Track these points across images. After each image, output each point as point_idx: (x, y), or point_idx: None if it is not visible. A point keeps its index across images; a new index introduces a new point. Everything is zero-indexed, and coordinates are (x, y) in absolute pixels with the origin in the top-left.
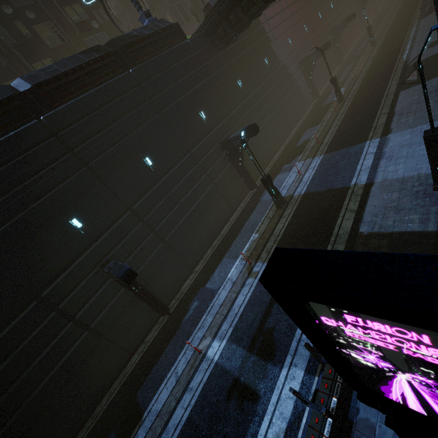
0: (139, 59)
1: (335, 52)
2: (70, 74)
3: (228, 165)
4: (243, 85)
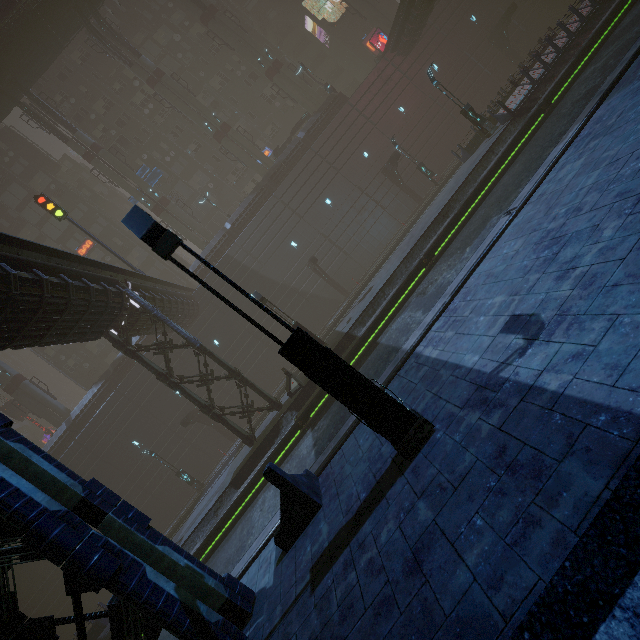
0: (125, 372)
1: (403, 191)
2: (88, 405)
3: (206, 426)
4: (221, 341)
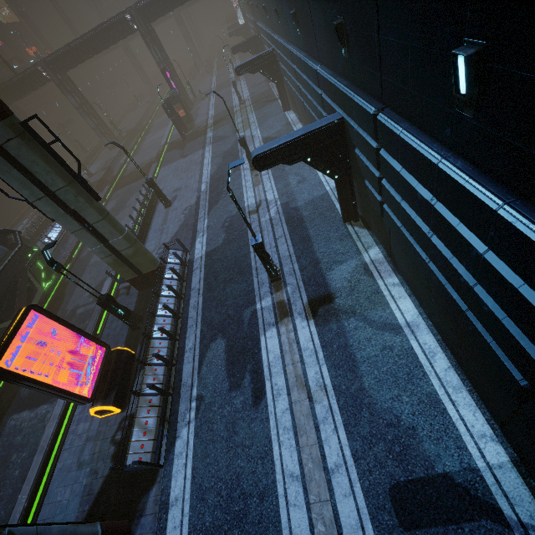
0: None
1: None
2: None
3: None
4: None
